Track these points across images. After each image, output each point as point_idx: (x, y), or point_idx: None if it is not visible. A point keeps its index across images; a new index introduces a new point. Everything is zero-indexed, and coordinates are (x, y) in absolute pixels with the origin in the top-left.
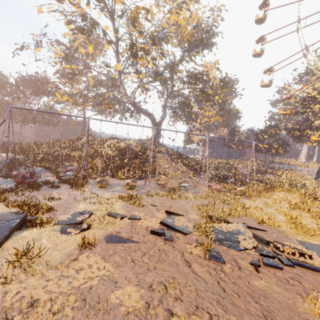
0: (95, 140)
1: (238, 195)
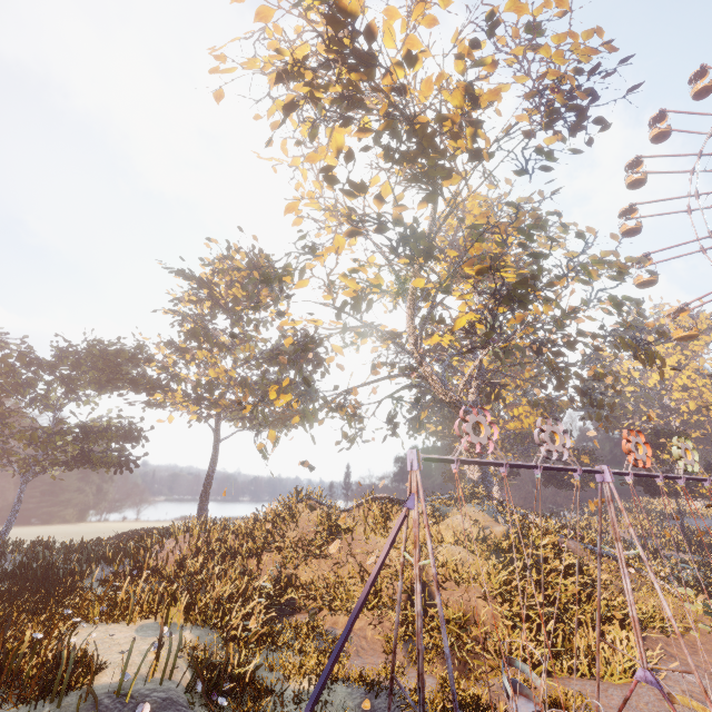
0: (336, 513)
1: None
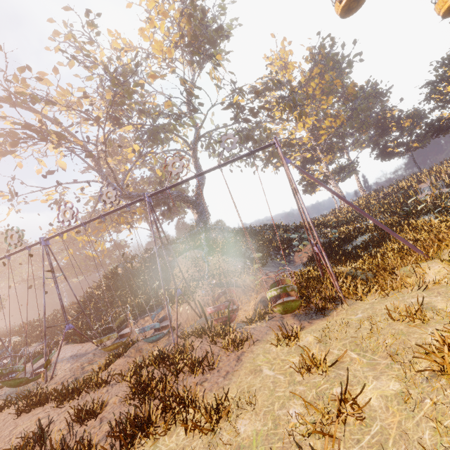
0: None
1: (280, 313)
